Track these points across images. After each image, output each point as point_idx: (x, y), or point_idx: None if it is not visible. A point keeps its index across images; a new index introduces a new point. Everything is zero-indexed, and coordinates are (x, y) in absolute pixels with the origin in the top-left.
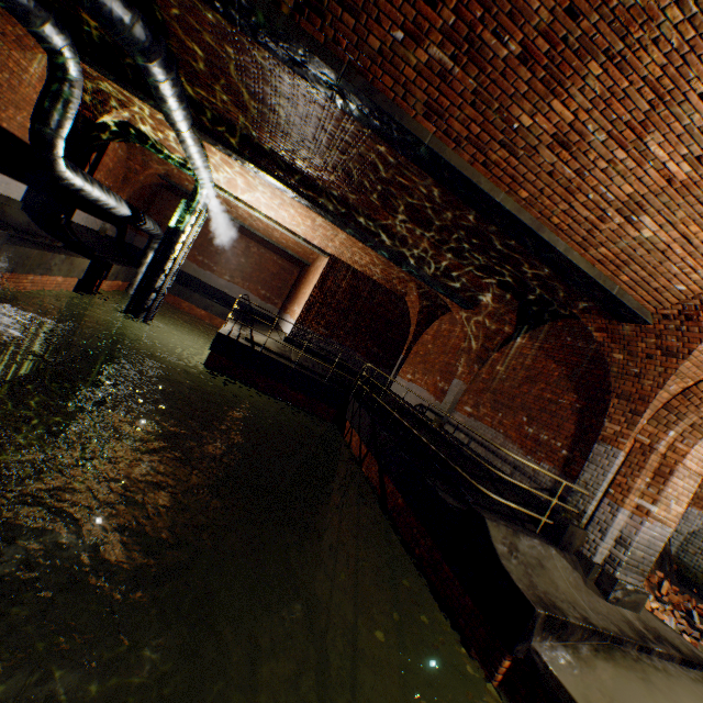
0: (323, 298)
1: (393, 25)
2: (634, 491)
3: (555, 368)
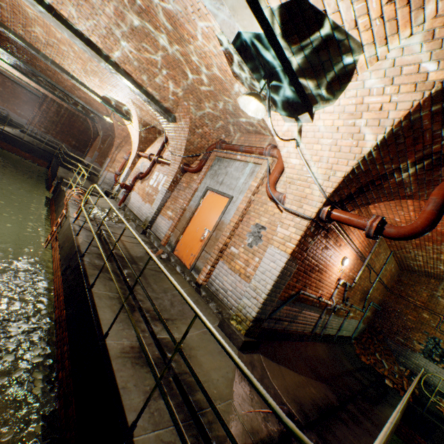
0: (42, 114)
1: None
2: (108, 167)
3: None
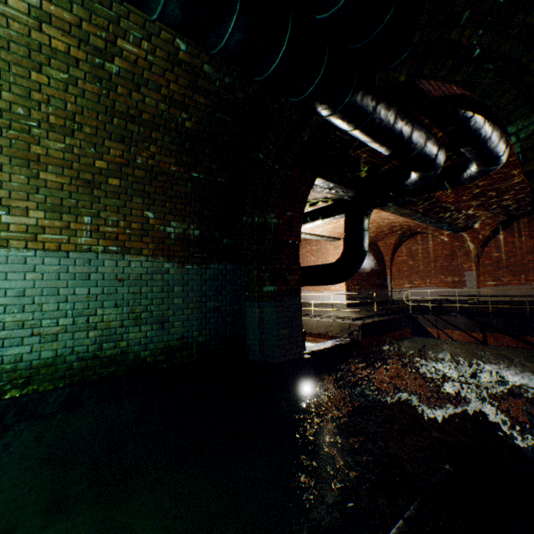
0: None
1: None
2: None
3: None
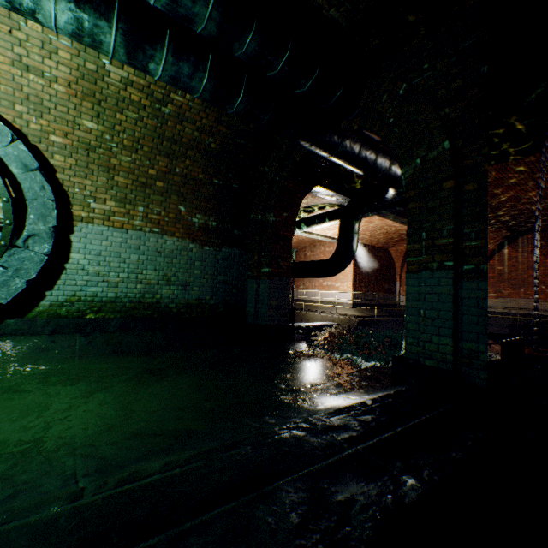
0: (358, 270)
1: None
2: None
3: (544, 258)
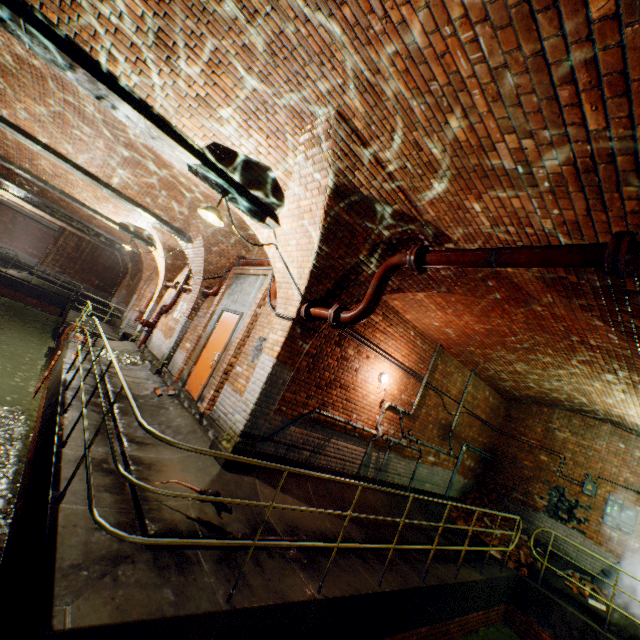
0: (58, 250)
1: (4, 170)
2: (135, 305)
3: None
